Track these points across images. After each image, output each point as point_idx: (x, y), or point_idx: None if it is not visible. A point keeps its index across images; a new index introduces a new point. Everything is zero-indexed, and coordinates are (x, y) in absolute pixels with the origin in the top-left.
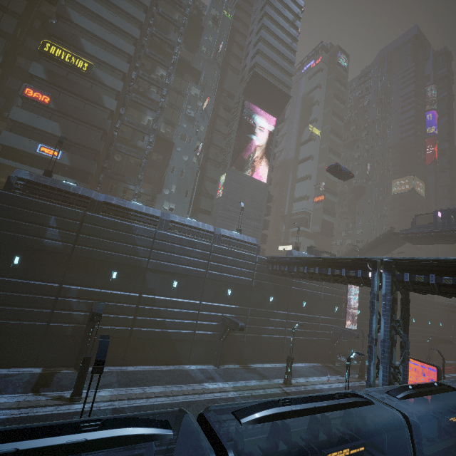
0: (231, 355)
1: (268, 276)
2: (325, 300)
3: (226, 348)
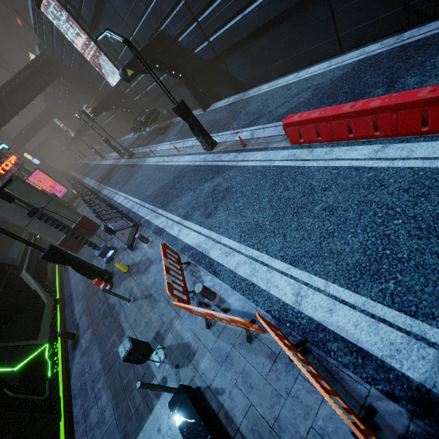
0: (115, 134)
1: (63, 79)
2: (84, 61)
3: (111, 132)
